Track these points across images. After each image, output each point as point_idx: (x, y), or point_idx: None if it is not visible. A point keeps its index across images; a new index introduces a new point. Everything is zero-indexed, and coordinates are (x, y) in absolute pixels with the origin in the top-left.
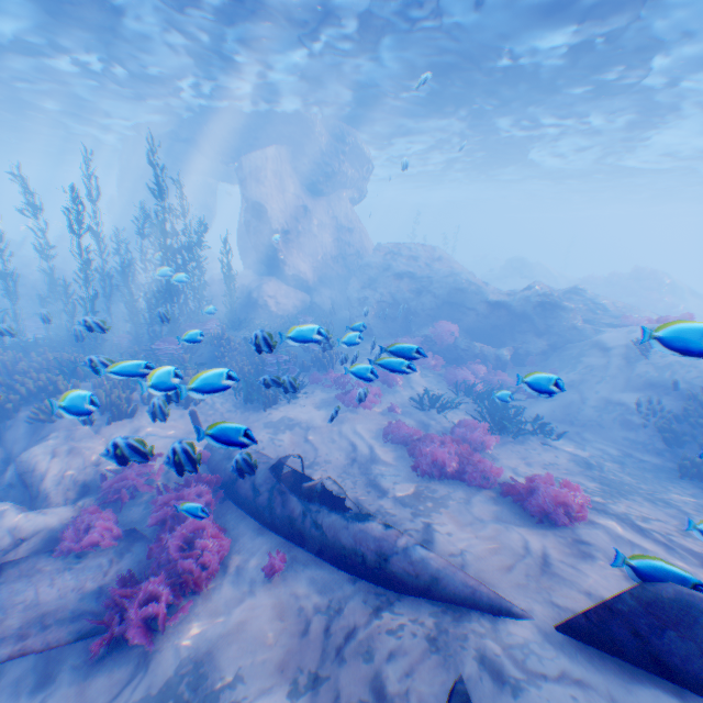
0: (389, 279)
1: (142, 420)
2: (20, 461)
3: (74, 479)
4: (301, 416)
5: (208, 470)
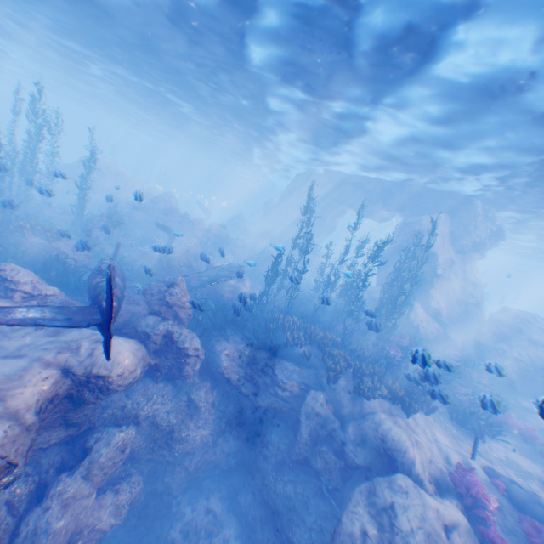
0: (522, 341)
1: (417, 419)
2: (389, 438)
3: (427, 470)
4: (521, 463)
5: (511, 504)
